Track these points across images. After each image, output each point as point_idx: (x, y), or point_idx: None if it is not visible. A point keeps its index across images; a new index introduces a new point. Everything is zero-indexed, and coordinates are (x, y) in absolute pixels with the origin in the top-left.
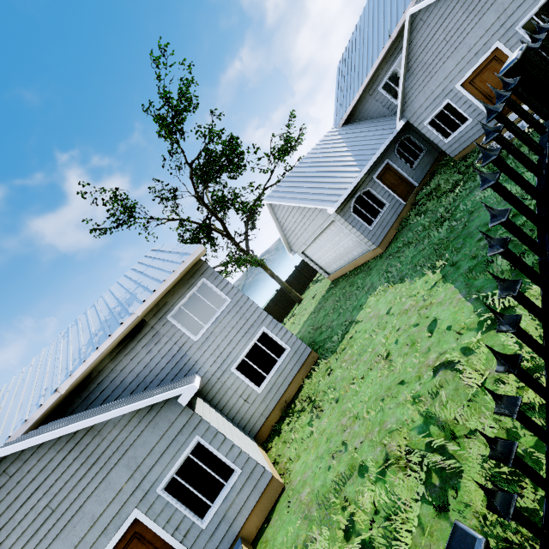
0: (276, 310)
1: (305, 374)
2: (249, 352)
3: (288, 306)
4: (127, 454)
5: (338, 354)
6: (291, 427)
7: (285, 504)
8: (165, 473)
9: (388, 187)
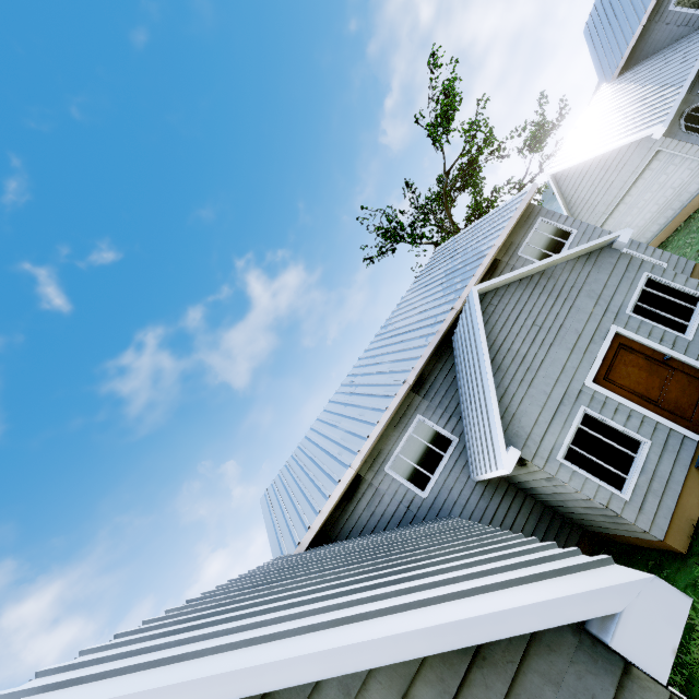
0: None
1: None
2: None
3: None
4: (583, 289)
5: None
6: None
7: None
8: (627, 300)
9: None
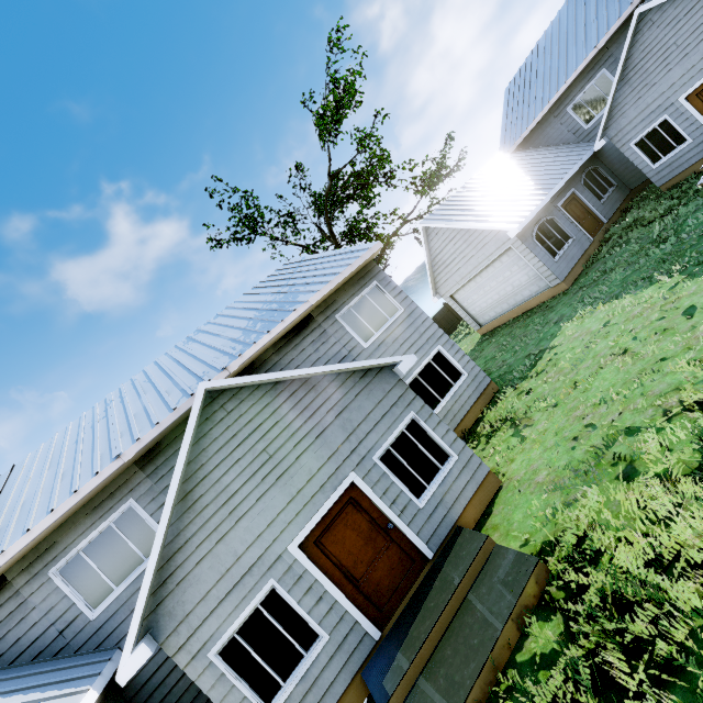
0: None
1: (484, 405)
2: (422, 370)
3: None
4: (342, 415)
5: (534, 377)
6: (482, 448)
7: (510, 494)
8: (381, 442)
9: (573, 219)
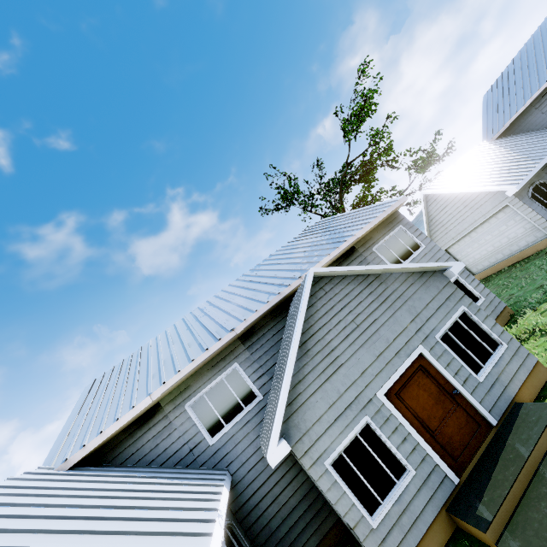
0: None
1: (502, 325)
2: None
3: None
4: (407, 303)
5: None
6: None
7: None
8: (440, 326)
9: None
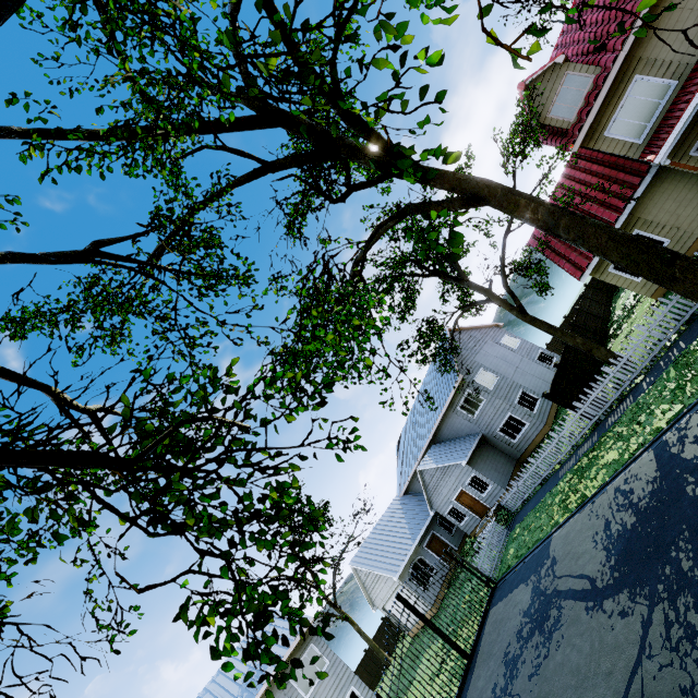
0: (365, 678)
1: None
2: None
3: (378, 672)
4: None
5: None
6: None
7: None
8: None
9: (435, 553)
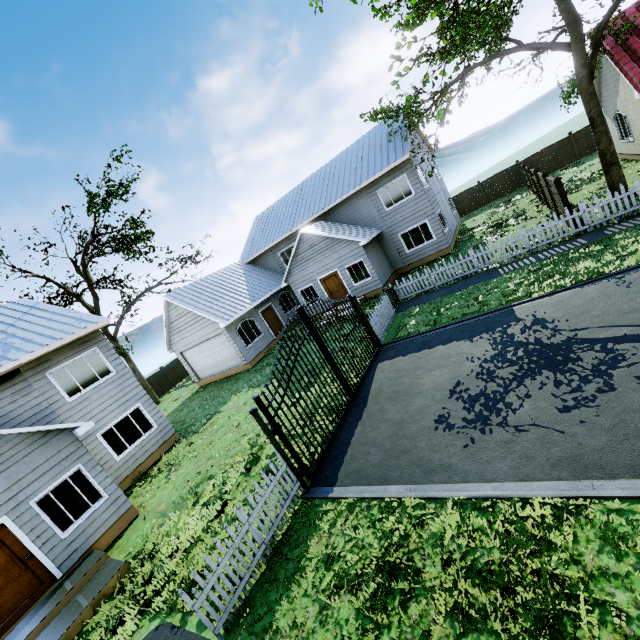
0: None
1: (164, 451)
2: (119, 422)
3: None
4: (11, 468)
5: (200, 433)
6: (145, 486)
7: (140, 521)
8: (42, 489)
9: (267, 322)
